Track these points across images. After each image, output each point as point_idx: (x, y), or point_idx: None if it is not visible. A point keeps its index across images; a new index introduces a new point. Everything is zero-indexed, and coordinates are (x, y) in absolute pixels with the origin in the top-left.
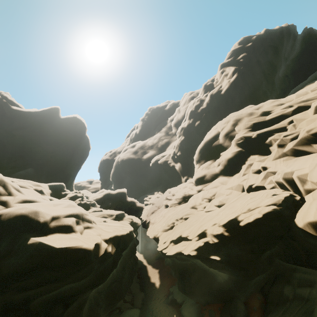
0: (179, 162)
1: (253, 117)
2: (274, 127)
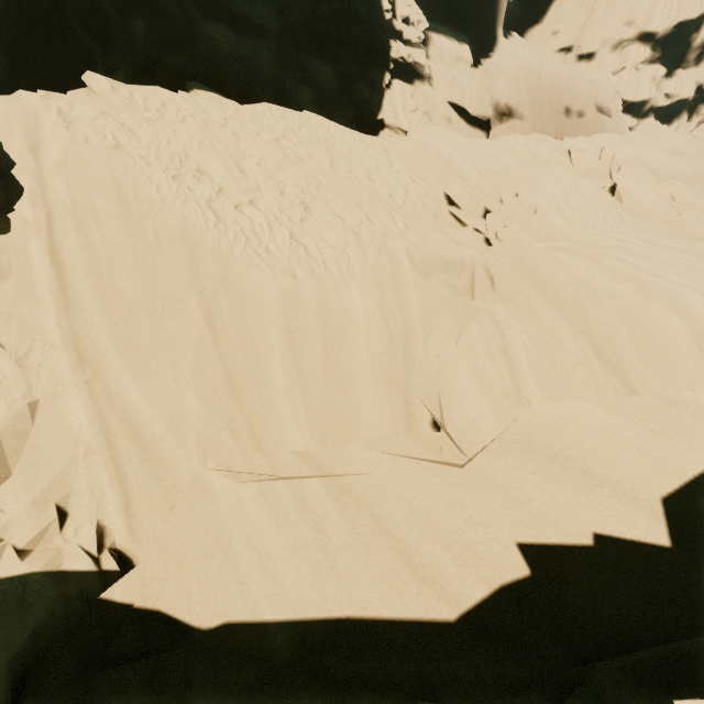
0: None
1: None
2: None
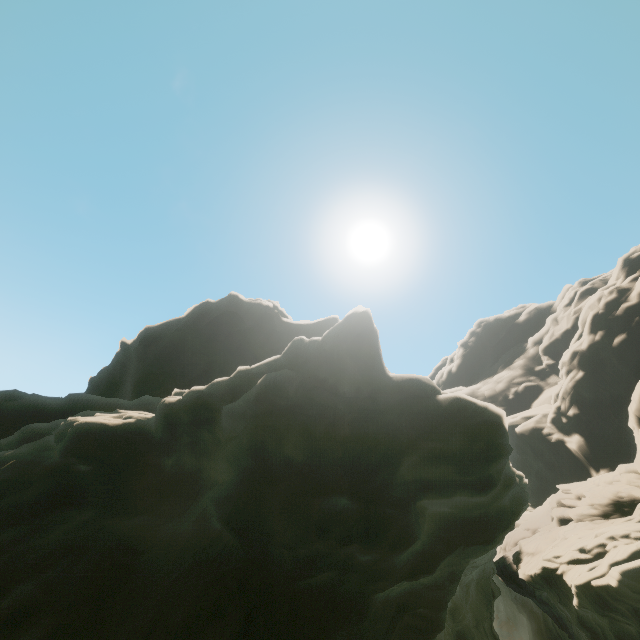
0: (575, 433)
1: None
2: None
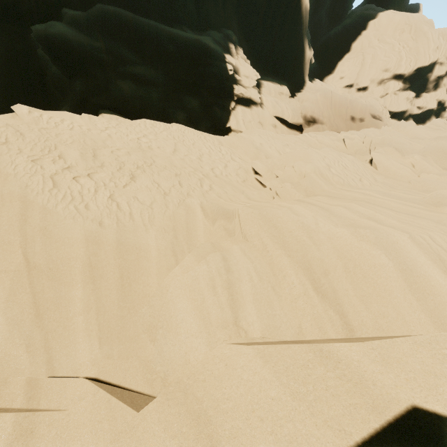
0: None
1: None
2: None
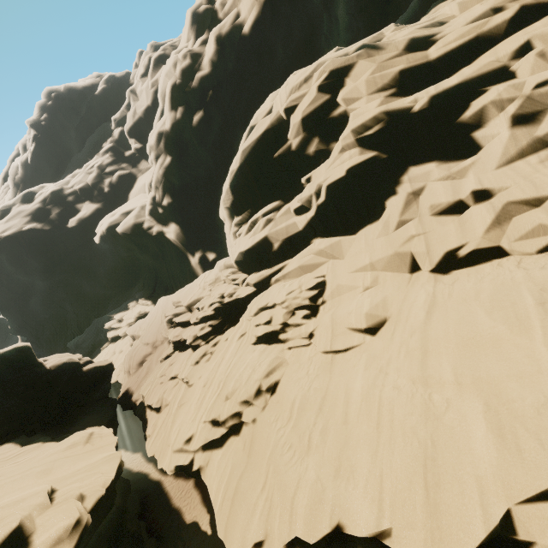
0: (172, 222)
1: (388, 56)
2: (474, 71)
